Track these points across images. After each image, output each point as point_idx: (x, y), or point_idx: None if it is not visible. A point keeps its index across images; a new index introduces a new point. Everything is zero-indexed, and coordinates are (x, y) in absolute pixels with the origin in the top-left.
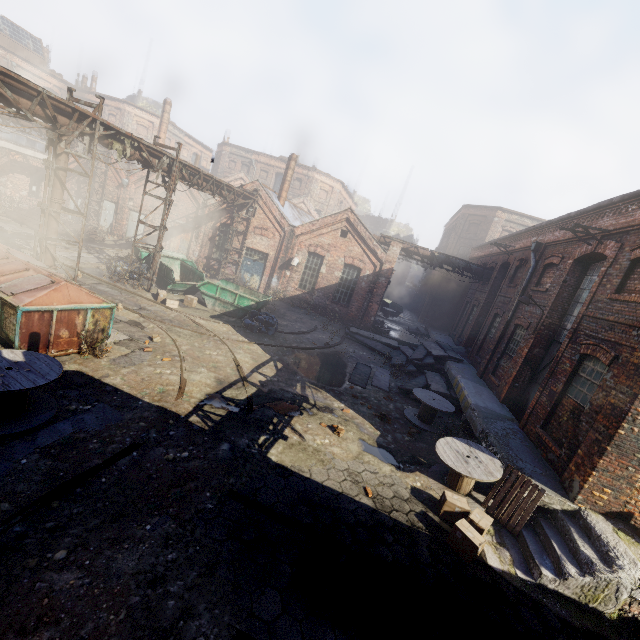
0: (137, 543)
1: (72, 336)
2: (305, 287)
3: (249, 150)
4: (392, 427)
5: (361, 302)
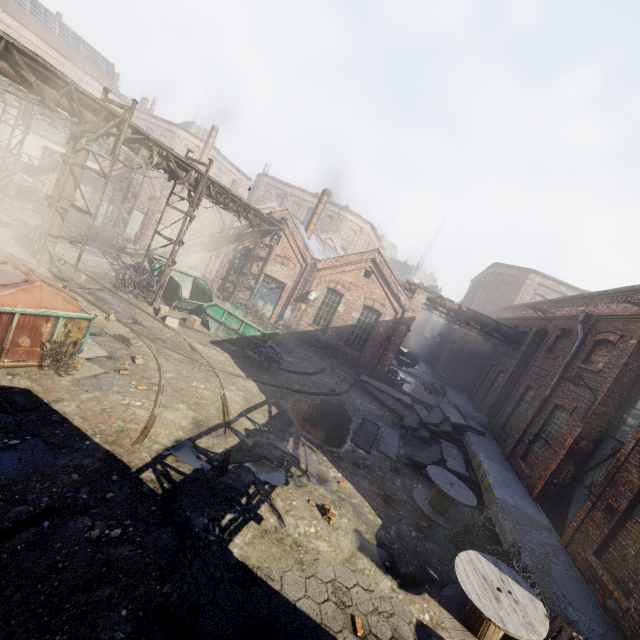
0: None
1: (34, 345)
2: (319, 323)
3: (286, 183)
4: (397, 514)
5: (376, 348)
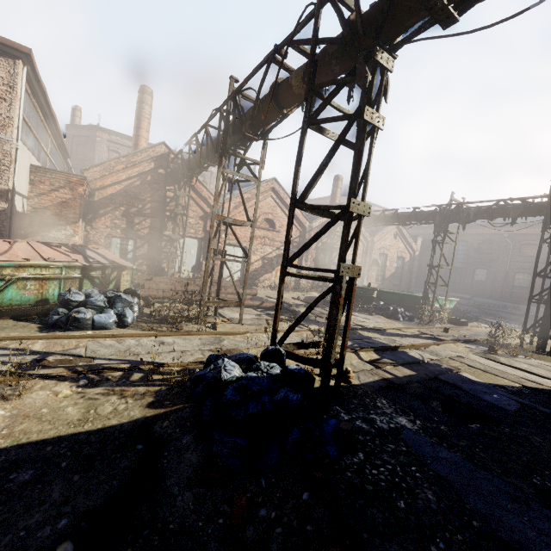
0: None
1: None
2: (378, 280)
3: None
4: None
5: (406, 280)
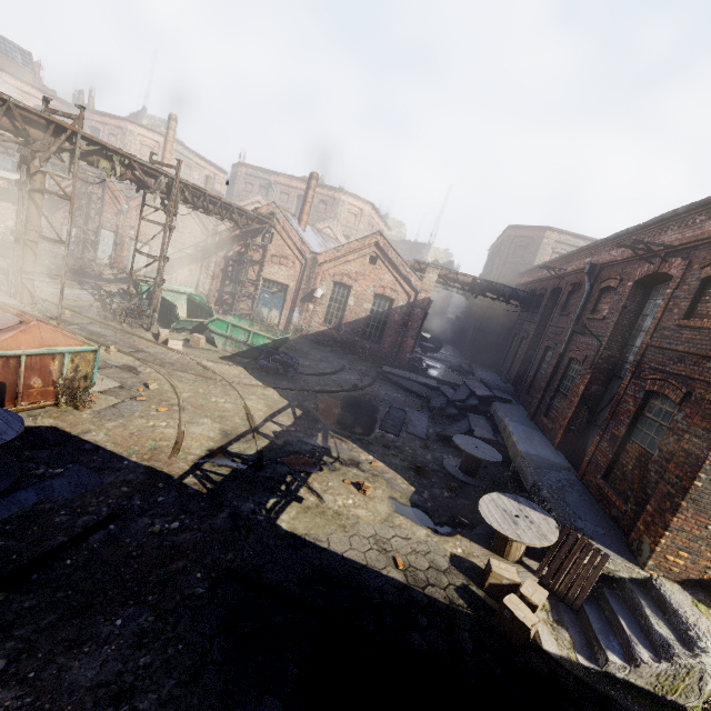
0: (101, 645)
1: (47, 385)
2: (331, 322)
3: (267, 170)
4: (429, 481)
5: (394, 337)
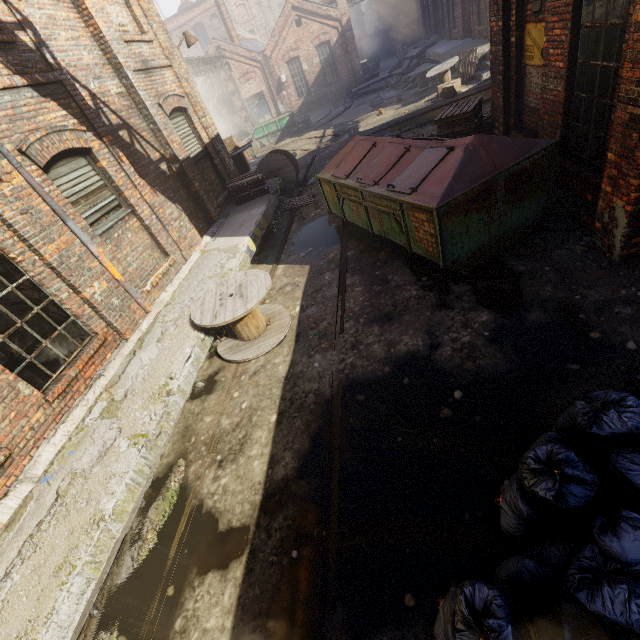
0: None
1: None
2: (302, 93)
3: None
4: (407, 100)
5: (346, 68)
